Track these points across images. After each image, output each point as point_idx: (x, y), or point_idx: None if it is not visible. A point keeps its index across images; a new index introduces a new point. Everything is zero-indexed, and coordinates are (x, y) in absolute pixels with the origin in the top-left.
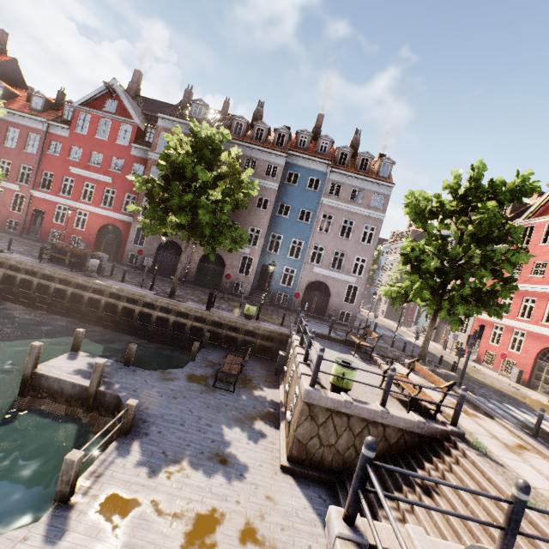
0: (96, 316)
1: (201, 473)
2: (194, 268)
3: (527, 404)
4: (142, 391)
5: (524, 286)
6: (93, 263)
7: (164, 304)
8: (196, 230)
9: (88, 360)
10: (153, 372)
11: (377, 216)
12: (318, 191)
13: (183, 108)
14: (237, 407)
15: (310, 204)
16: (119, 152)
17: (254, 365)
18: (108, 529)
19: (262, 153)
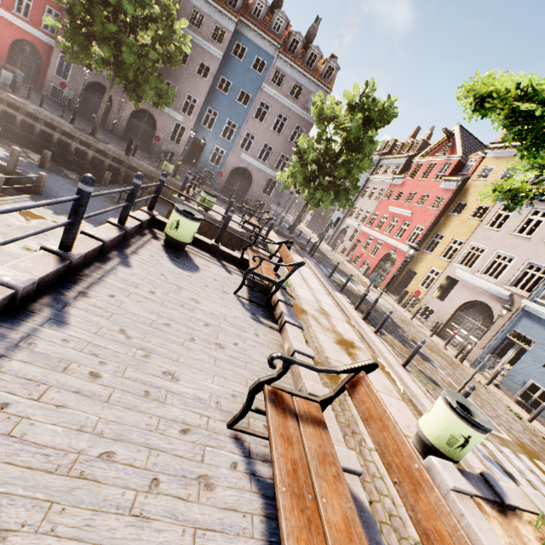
0: (12, 132)
1: (92, 225)
2: (124, 122)
3: (353, 279)
4: (54, 184)
5: (396, 209)
6: (6, 76)
7: (83, 138)
8: (119, 70)
9: (5, 153)
10: (66, 179)
11: (309, 119)
12: (262, 75)
13: None
14: None
15: (252, 87)
16: None
17: (160, 207)
18: (23, 218)
19: (211, 9)
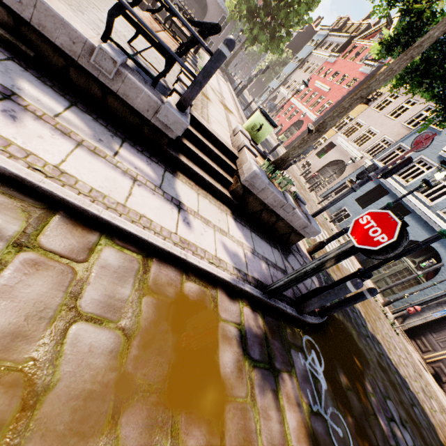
0: None
1: None
2: None
3: None
4: None
5: (320, 84)
6: None
7: None
8: None
9: None
10: None
11: None
12: None
13: None
14: None
15: None
16: None
17: None
18: None
19: None
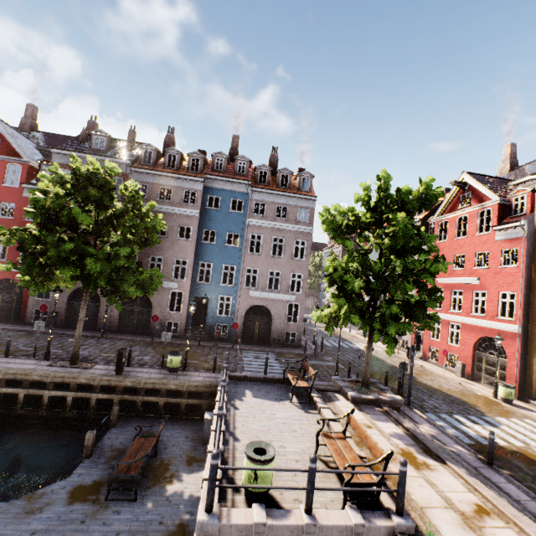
0: None
1: None
2: (116, 314)
3: (475, 406)
4: None
5: (450, 279)
6: None
7: (58, 379)
8: (89, 282)
9: None
10: (12, 504)
11: (306, 230)
12: (242, 212)
13: (82, 141)
14: (134, 530)
15: (237, 226)
16: (8, 195)
17: (177, 437)
18: None
19: (176, 180)
